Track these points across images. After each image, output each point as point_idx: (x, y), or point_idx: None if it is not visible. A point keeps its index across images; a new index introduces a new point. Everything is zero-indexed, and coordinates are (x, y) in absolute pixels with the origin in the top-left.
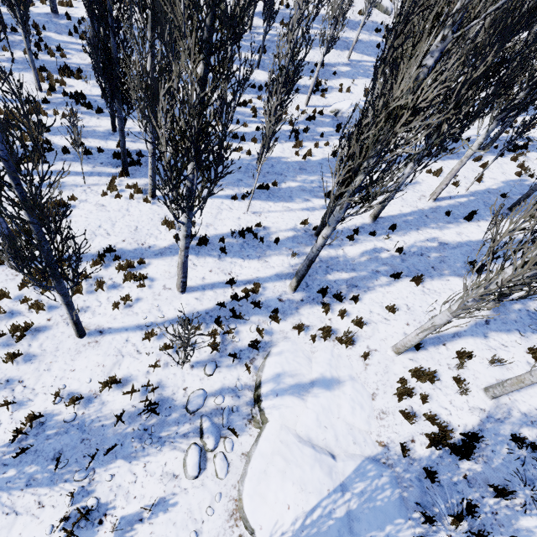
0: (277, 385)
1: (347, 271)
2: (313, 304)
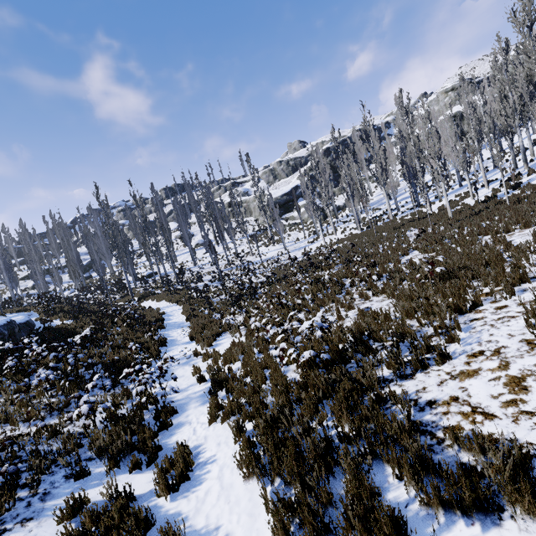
0: None
1: None
2: None
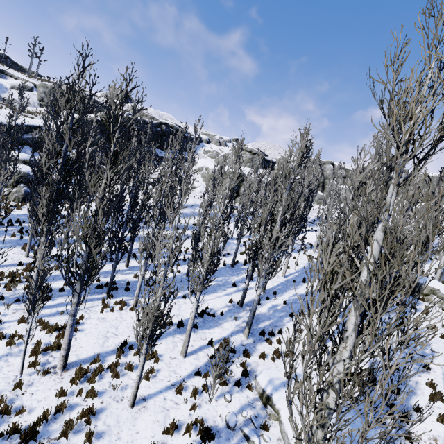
0: (273, 385)
1: (267, 320)
2: (261, 342)
